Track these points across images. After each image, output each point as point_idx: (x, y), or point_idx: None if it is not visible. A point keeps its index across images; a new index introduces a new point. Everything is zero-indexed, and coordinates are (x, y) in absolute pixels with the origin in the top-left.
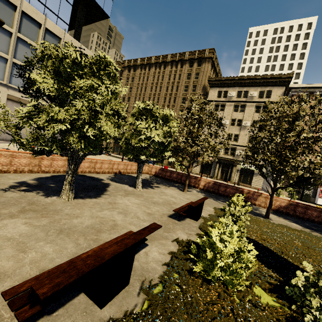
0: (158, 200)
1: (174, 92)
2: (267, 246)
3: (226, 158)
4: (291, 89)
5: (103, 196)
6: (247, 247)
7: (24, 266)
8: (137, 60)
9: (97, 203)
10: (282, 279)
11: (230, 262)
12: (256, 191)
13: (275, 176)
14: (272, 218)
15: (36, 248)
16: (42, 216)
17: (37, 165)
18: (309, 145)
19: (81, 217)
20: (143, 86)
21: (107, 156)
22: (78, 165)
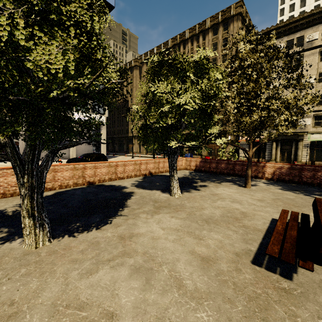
0: (212, 213)
1: None
2: None
3: (286, 133)
4: None
5: (114, 222)
6: None
7: None
8: (153, 50)
9: (94, 243)
10: None
11: None
12: None
13: None
14: None
15: None
16: None
17: None
18: None
19: (20, 318)
20: None
21: (140, 158)
22: (42, 174)
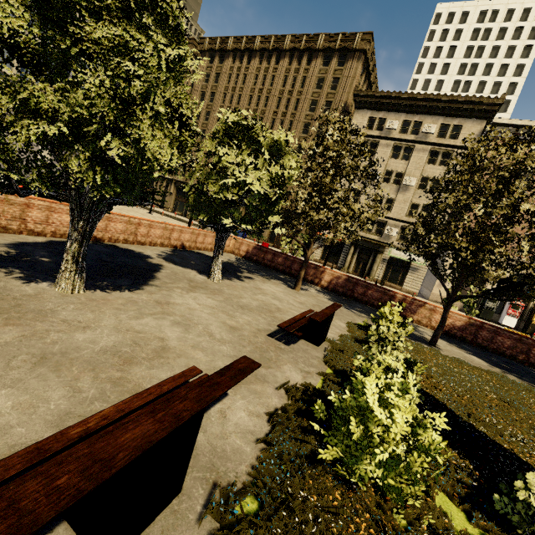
0: (249, 302)
1: (291, 110)
2: (444, 401)
3: (368, 239)
4: (495, 127)
5: (147, 289)
6: (435, 420)
7: None
8: (227, 39)
9: (132, 301)
10: (479, 474)
11: (399, 452)
12: (417, 299)
13: (458, 276)
14: (440, 345)
15: None
16: (6, 322)
17: (19, 219)
18: (532, 225)
19: (94, 329)
20: (235, 93)
21: (163, 216)
22: (94, 223)
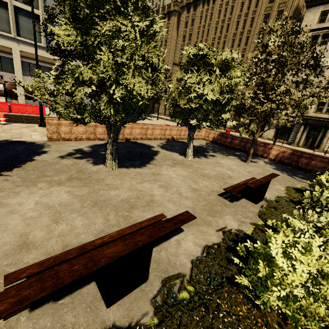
0: (209, 172)
1: (247, 28)
2: None
3: (318, 118)
4: None
5: (148, 166)
6: None
7: (52, 238)
8: None
9: (139, 173)
10: None
11: (297, 294)
12: None
13: None
14: None
15: (68, 220)
16: (84, 185)
17: (93, 133)
18: None
19: (119, 189)
20: (204, 29)
21: (164, 120)
22: (118, 133)
